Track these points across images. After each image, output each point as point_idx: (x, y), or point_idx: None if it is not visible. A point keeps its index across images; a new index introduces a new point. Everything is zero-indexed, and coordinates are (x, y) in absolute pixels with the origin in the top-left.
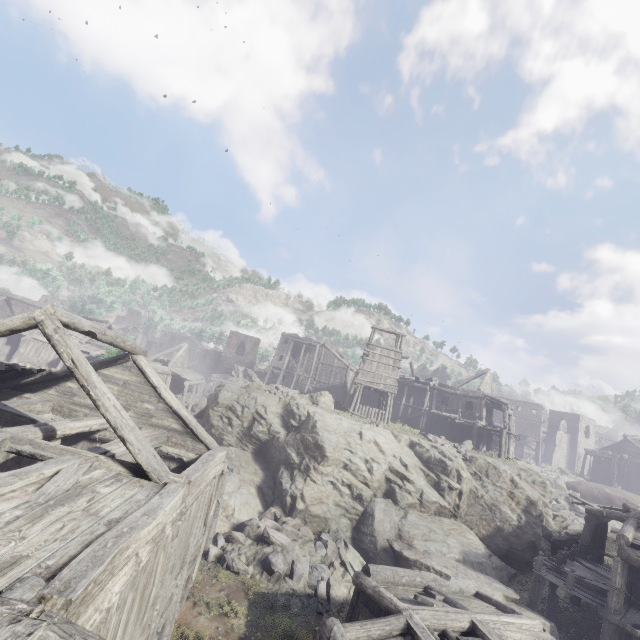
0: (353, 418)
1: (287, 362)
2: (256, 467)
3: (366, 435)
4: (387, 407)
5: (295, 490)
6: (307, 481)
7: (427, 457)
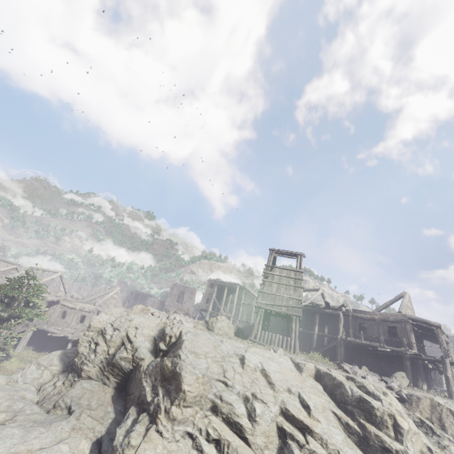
0: (247, 344)
1: (213, 304)
2: (108, 408)
3: (250, 360)
4: (292, 332)
5: (125, 449)
6: (149, 432)
7: (341, 394)
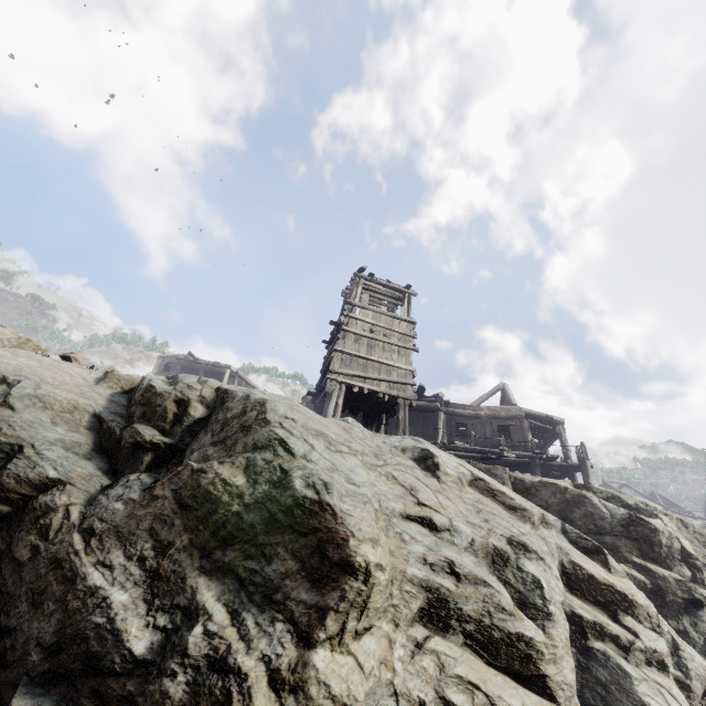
0: None
1: None
2: None
3: (444, 460)
4: (399, 428)
5: None
6: None
7: (588, 517)
